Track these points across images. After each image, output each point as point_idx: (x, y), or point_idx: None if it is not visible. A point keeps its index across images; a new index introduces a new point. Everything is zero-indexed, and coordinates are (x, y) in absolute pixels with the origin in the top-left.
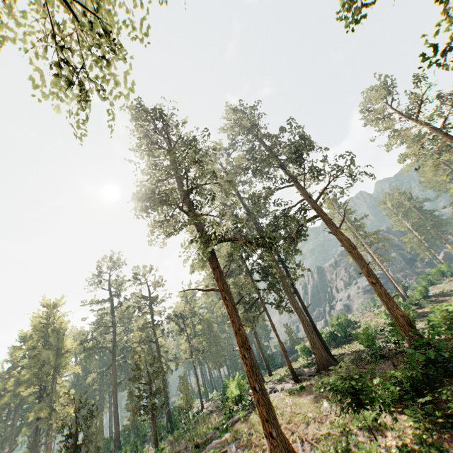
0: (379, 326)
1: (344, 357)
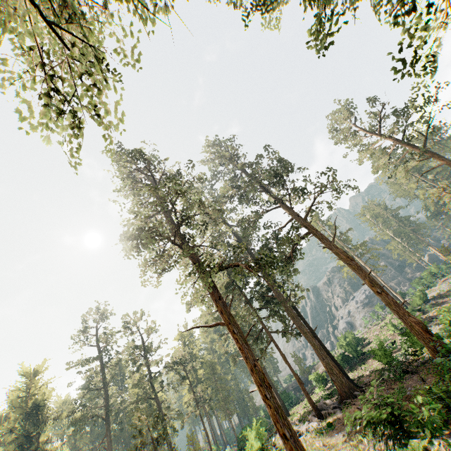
0: (388, 339)
1: (364, 380)
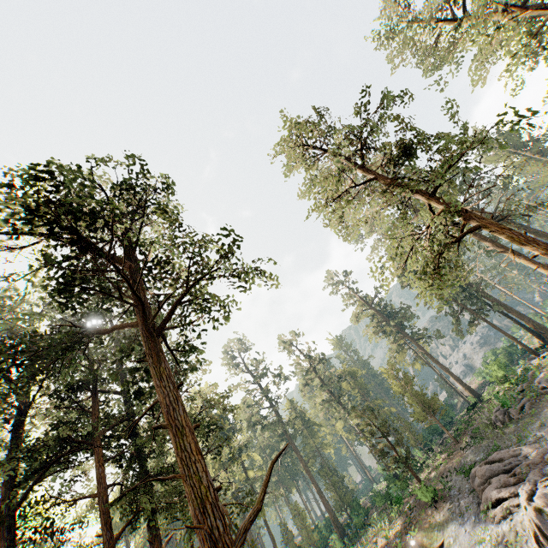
0: None
1: None
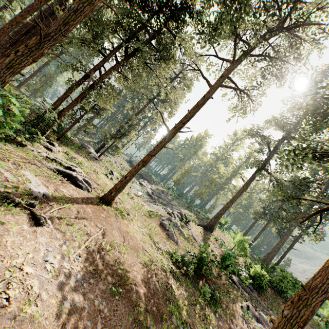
0: None
1: None
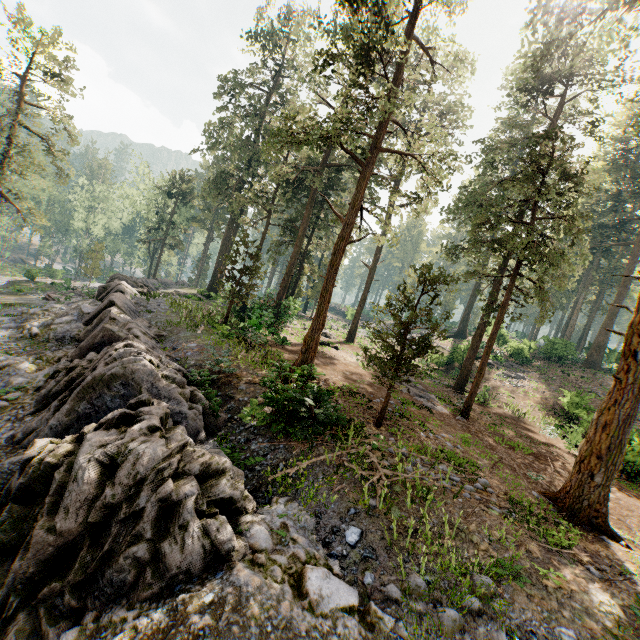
0: None
1: None
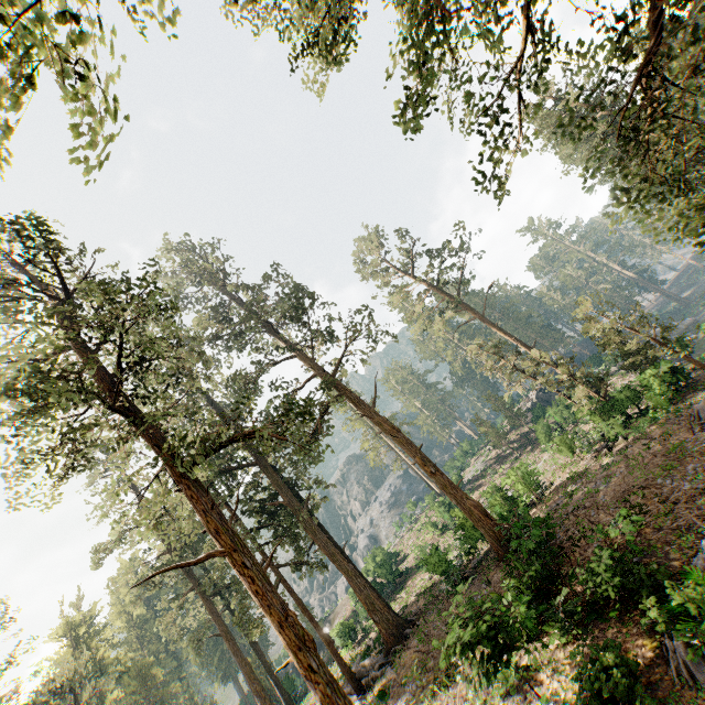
0: (429, 546)
1: (411, 610)
